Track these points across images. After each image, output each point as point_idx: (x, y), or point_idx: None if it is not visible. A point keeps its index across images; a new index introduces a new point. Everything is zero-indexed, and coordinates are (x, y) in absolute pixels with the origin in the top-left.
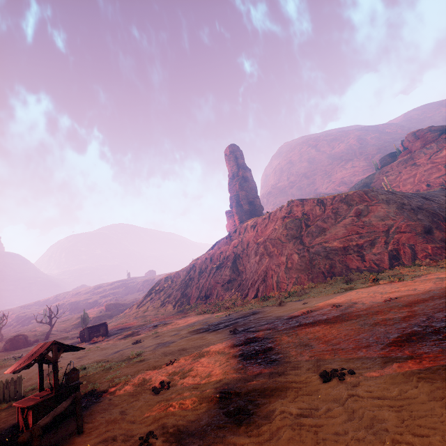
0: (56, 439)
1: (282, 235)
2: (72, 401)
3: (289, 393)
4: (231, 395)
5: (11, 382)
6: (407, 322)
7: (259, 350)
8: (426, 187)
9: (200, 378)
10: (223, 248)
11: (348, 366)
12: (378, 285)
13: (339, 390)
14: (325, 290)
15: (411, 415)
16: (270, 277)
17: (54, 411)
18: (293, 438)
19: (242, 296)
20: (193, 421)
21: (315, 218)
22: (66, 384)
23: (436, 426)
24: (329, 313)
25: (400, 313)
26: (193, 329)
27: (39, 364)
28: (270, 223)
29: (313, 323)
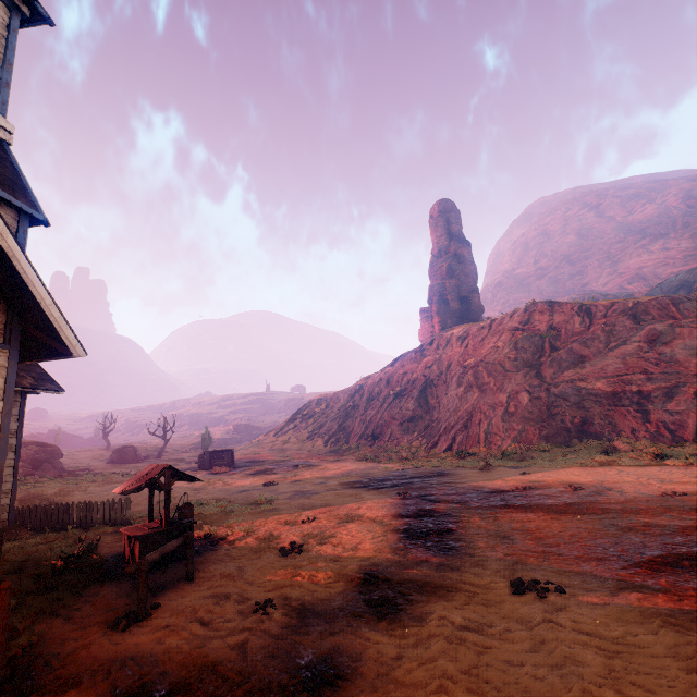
0: (163, 580)
1: (507, 358)
2: (183, 541)
3: (458, 596)
4: (379, 580)
5: (118, 504)
6: (686, 536)
7: (433, 530)
8: None
9: (342, 548)
10: (408, 367)
11: (558, 580)
12: (661, 466)
13: (531, 609)
14: (565, 459)
15: (627, 668)
16: (477, 422)
17: (163, 548)
18: (446, 652)
19: (428, 445)
20: (323, 600)
21: (570, 337)
22: (178, 519)
23: (658, 691)
24: (559, 496)
25: (680, 519)
26: (347, 480)
27: (150, 489)
28: (489, 336)
29: (527, 506)
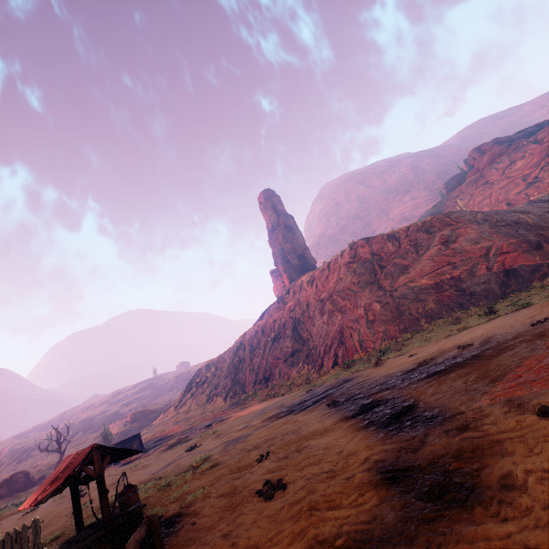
0: None
1: (352, 283)
2: (146, 531)
3: (511, 446)
4: (405, 472)
5: (23, 532)
6: None
7: (396, 413)
8: (506, 206)
9: (328, 463)
10: (276, 315)
11: None
12: (500, 316)
13: None
14: (431, 337)
15: None
16: (349, 336)
17: None
18: None
19: (316, 368)
20: (368, 521)
21: (389, 256)
22: (121, 511)
23: None
24: (462, 354)
25: None
26: (267, 416)
27: (71, 487)
28: (331, 274)
29: (448, 368)
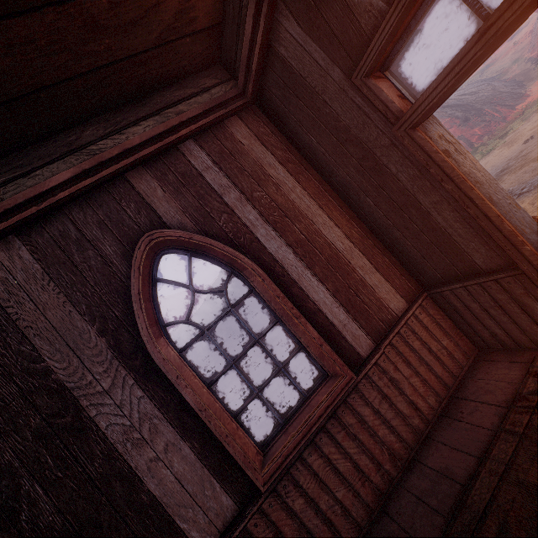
0: None
1: None
2: None
3: None
4: None
5: None
6: None
7: None
8: None
9: None
10: None
11: None
12: None
13: None
14: None
15: None
16: None
17: None
18: None
19: None
20: None
21: None
22: None
23: None
24: None
25: None
26: None
27: None
28: None
29: None
